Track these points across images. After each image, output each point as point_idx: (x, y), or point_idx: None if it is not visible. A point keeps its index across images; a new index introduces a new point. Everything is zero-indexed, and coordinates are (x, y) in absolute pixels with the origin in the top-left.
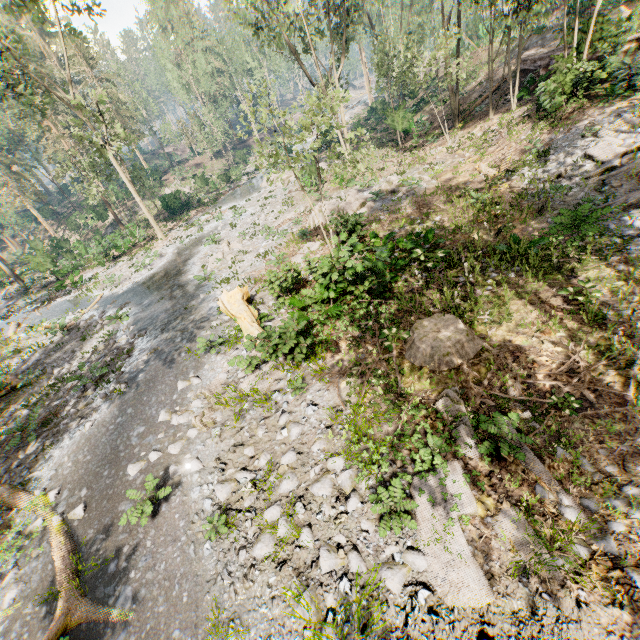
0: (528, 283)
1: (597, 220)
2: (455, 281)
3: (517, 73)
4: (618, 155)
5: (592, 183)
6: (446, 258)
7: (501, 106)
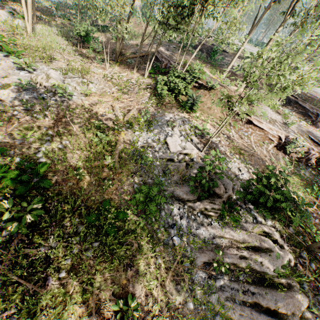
0: (96, 275)
1: (157, 203)
2: (35, 253)
3: (153, 59)
4: (178, 153)
5: (163, 164)
6: (45, 206)
7: (141, 69)
